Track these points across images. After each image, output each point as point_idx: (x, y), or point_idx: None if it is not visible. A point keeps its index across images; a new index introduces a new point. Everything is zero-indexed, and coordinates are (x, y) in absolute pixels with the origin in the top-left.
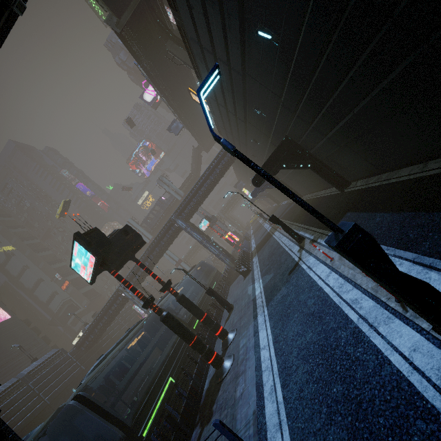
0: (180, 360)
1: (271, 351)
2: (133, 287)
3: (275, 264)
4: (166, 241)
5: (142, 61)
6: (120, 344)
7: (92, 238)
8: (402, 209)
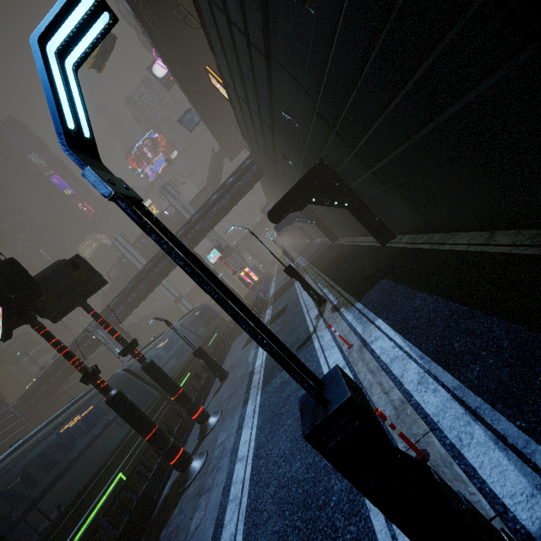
0: (141, 445)
1: (248, 469)
2: (68, 352)
3: (287, 328)
4: (158, 273)
5: (142, 12)
6: (53, 422)
7: (2, 274)
8: (451, 297)
